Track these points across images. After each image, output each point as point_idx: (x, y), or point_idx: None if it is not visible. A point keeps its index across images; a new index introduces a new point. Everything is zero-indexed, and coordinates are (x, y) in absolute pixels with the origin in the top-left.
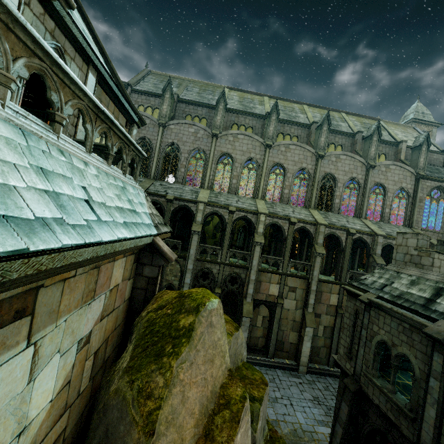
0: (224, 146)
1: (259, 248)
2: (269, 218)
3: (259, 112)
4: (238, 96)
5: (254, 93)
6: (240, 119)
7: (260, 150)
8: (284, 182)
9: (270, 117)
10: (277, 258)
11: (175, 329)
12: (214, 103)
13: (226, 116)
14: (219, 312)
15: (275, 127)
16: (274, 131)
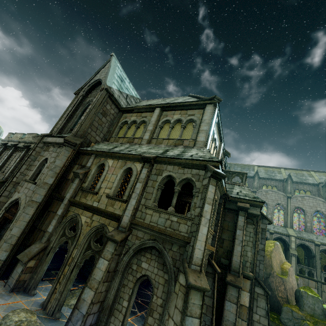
0: (260, 197)
1: (294, 258)
2: (298, 240)
3: (279, 178)
4: (263, 170)
5: (273, 167)
6: (267, 182)
7: (284, 199)
8: (305, 219)
9: (287, 182)
10: (310, 268)
11: (269, 245)
12: (250, 174)
13: (258, 181)
14: (279, 246)
15: (291, 187)
16: (291, 189)
